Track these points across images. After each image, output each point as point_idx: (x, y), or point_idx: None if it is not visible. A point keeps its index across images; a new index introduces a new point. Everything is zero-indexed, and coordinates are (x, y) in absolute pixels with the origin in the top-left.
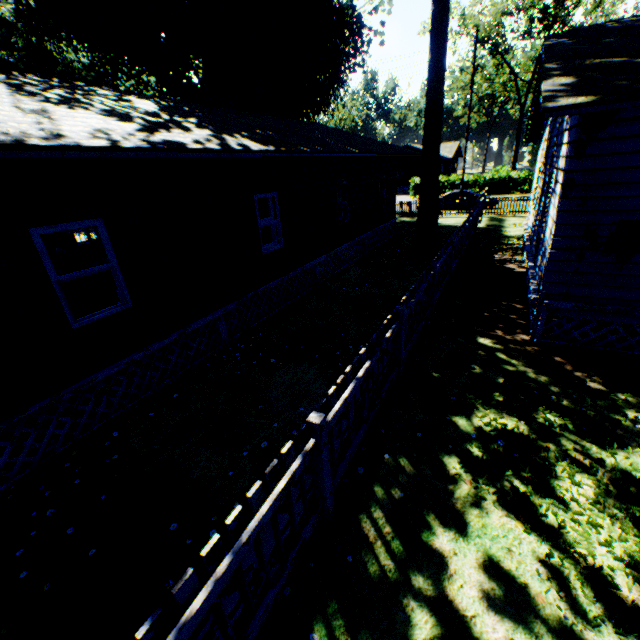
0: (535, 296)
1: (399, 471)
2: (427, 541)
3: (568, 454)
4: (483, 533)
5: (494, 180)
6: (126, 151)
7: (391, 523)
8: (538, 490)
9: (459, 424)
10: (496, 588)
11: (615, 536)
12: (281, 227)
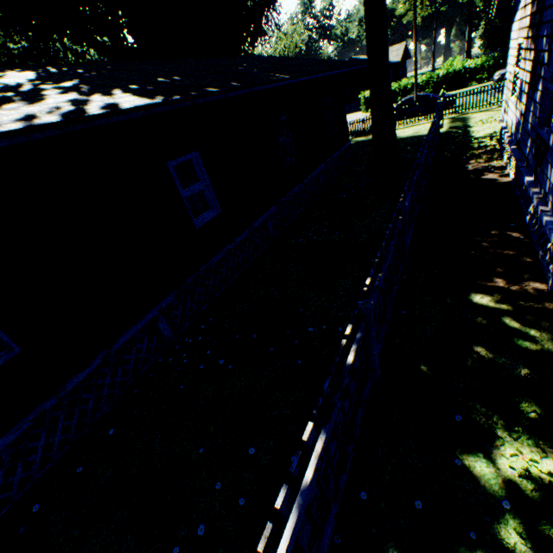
0: None
1: None
2: None
3: None
4: None
5: (448, 75)
6: None
7: None
8: None
9: (477, 474)
10: None
11: None
12: (213, 190)
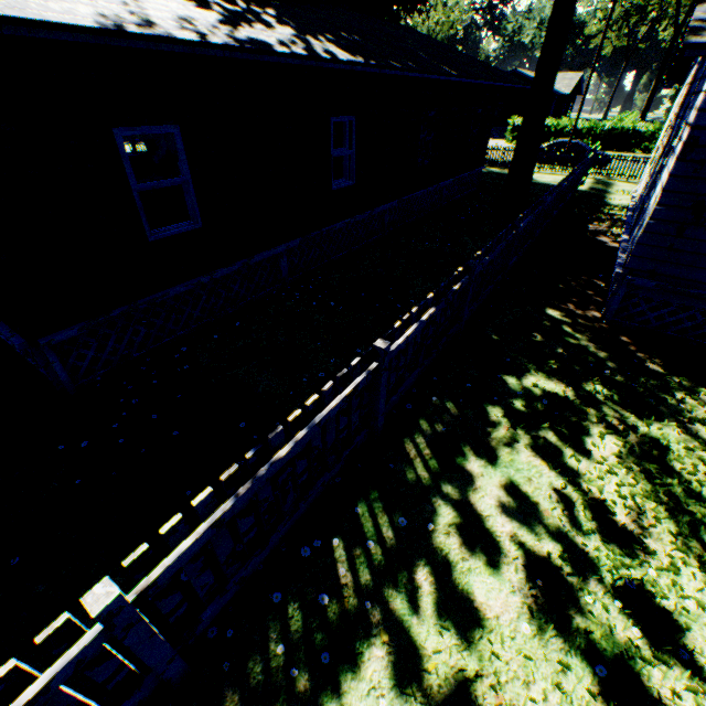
0: (619, 271)
1: (444, 412)
2: (460, 464)
3: (605, 419)
4: (510, 465)
5: (614, 131)
6: (214, 48)
7: (431, 448)
8: (568, 442)
9: (508, 382)
10: (511, 502)
11: (626, 482)
12: (355, 160)
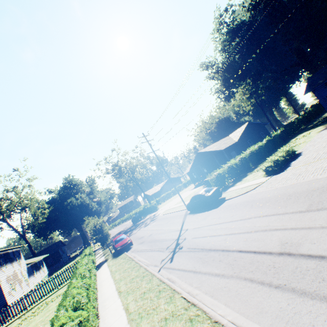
0: None
1: None
2: None
3: None
4: None
5: (140, 211)
6: None
7: None
8: None
9: None
10: None
11: None
12: None
